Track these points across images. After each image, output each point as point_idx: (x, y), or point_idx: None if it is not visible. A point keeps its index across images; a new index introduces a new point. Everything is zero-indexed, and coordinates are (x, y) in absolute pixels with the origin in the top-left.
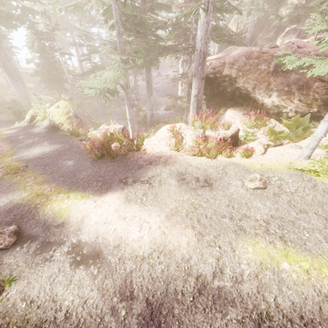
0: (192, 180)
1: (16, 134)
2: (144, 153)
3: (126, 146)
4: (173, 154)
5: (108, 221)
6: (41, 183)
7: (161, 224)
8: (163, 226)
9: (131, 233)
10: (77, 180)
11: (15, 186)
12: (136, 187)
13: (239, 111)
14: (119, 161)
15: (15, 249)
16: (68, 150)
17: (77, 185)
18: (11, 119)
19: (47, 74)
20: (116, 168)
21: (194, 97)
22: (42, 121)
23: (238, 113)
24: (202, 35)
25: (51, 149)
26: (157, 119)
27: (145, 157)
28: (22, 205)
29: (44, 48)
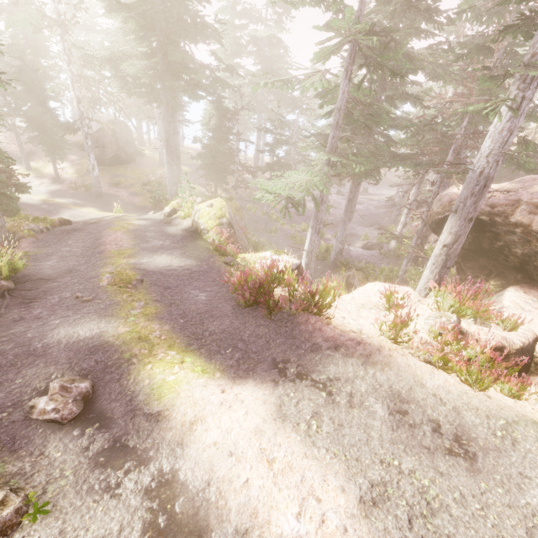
0: (423, 422)
1: (146, 227)
2: (327, 323)
3: (302, 301)
4: (386, 346)
5: (238, 452)
6: (151, 318)
7: (349, 522)
8: (353, 530)
9: (278, 514)
10: (203, 331)
11: (116, 309)
12: (301, 389)
13: (536, 297)
14: (280, 323)
15: (72, 431)
16: (204, 273)
17: (200, 342)
18: (147, 205)
19: (212, 159)
20: (271, 335)
21: (442, 247)
22: (184, 219)
23: (535, 301)
24: (492, 148)
25: (181, 265)
26: (346, 260)
27: (327, 331)
28: (112, 348)
29: (221, 128)
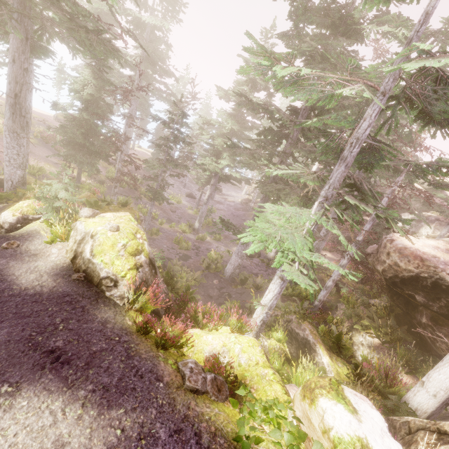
0: None
1: None
2: None
3: None
4: None
5: None
6: None
7: None
8: None
9: None
10: None
11: None
12: None
13: None
14: None
15: None
16: None
17: None
18: None
19: (81, 137)
20: None
21: None
22: (50, 242)
23: None
24: None
25: None
26: (243, 274)
27: None
28: None
29: (97, 102)
